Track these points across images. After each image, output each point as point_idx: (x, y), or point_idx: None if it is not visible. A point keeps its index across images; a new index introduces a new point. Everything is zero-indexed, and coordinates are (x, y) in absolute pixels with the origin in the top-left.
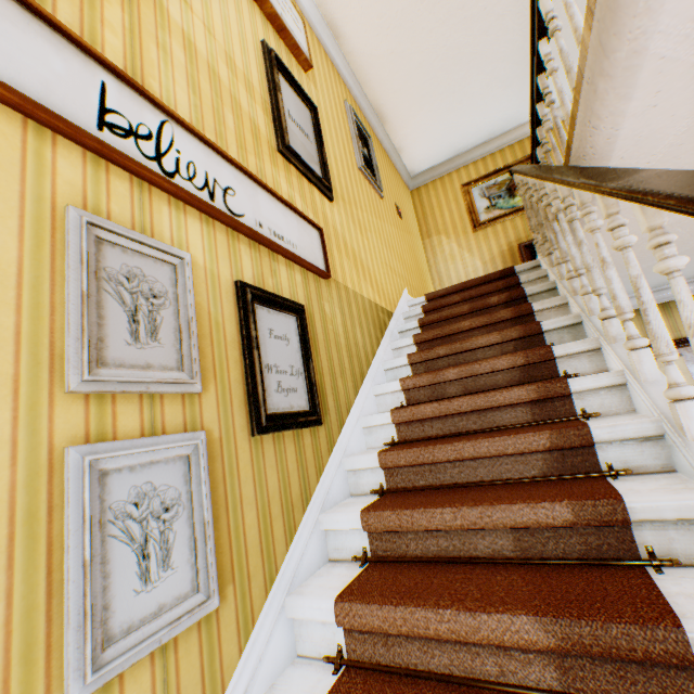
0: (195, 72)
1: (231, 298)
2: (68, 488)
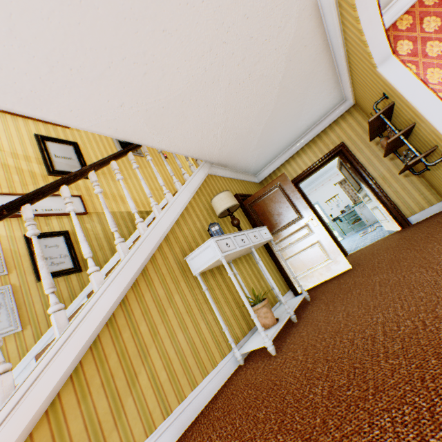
0: None
1: (23, 241)
2: None
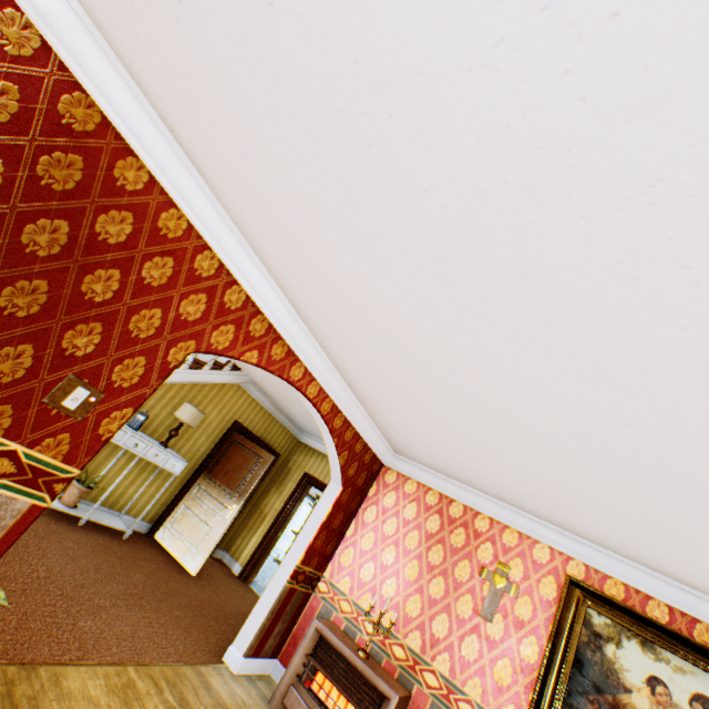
0: None
1: None
2: None
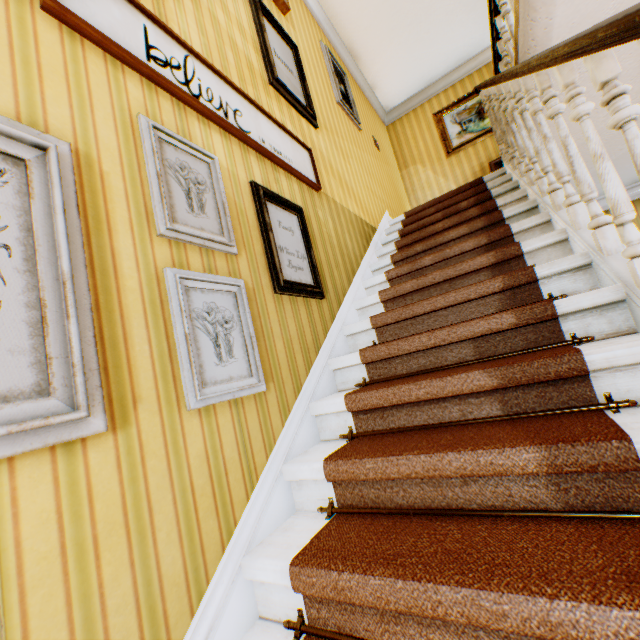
0: (201, 17)
1: (248, 195)
2: (170, 291)
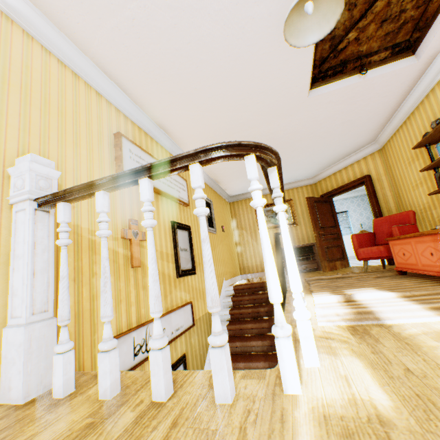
0: None
1: None
2: None
